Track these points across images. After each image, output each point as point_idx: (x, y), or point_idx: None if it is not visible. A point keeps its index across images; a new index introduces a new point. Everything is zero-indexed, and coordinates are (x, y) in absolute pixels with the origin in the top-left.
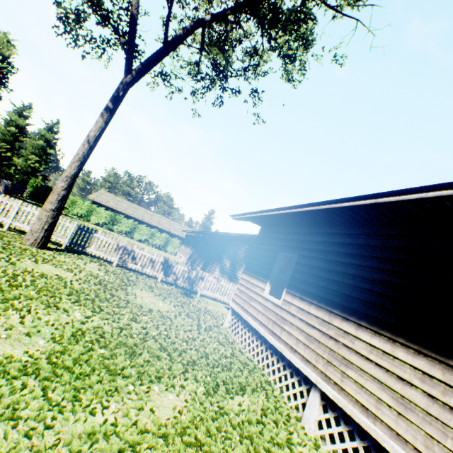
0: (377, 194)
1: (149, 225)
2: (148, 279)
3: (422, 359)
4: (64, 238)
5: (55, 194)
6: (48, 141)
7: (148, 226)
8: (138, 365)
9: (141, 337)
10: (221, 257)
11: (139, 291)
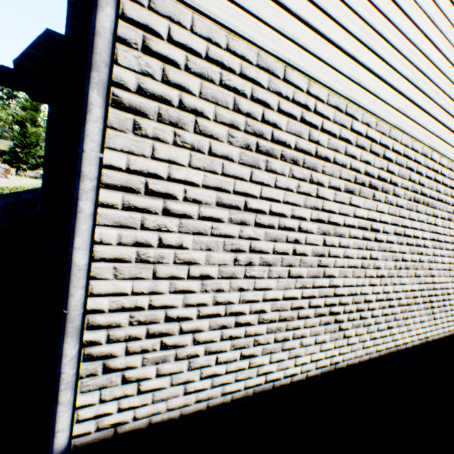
0: None
1: None
2: None
3: None
4: None
5: None
6: None
7: None
8: None
9: None
10: None
11: None
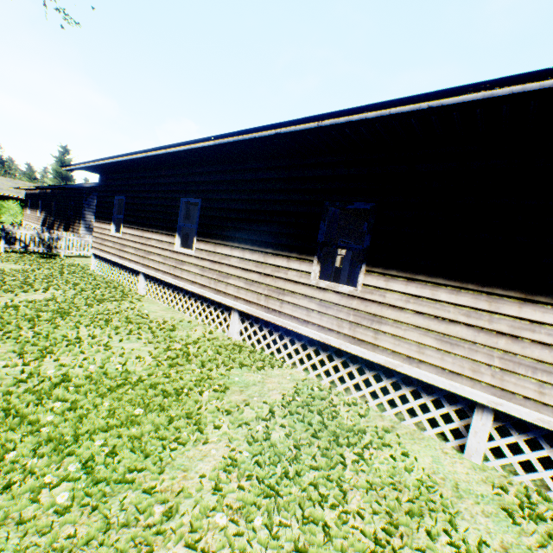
0: (128, 154)
1: None
2: None
3: (169, 237)
4: None
5: None
6: None
7: None
8: (4, 289)
9: None
10: (83, 214)
11: None
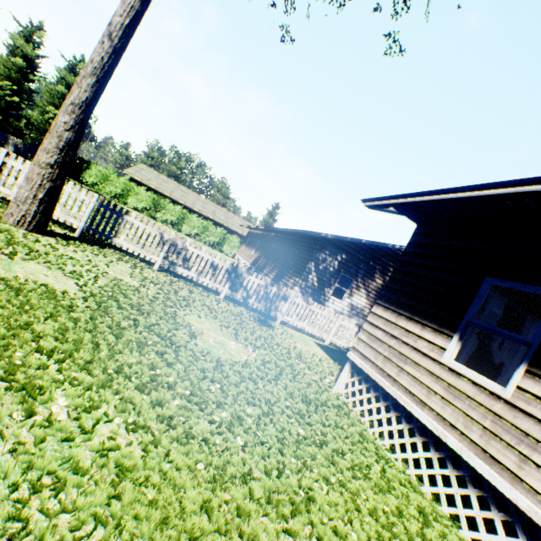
0: None
1: (201, 216)
2: (207, 295)
3: None
4: (78, 219)
5: (53, 136)
6: (70, 87)
7: (199, 217)
8: None
9: (215, 474)
10: (306, 267)
11: (196, 319)
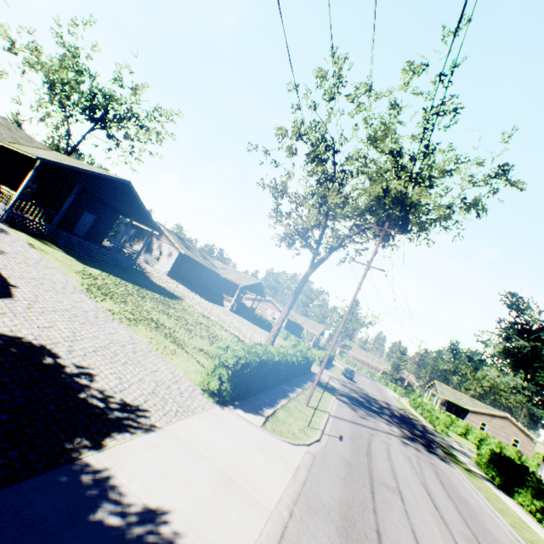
0: None
1: None
2: None
3: None
4: None
5: None
6: None
7: None
8: None
9: None
10: None
11: None
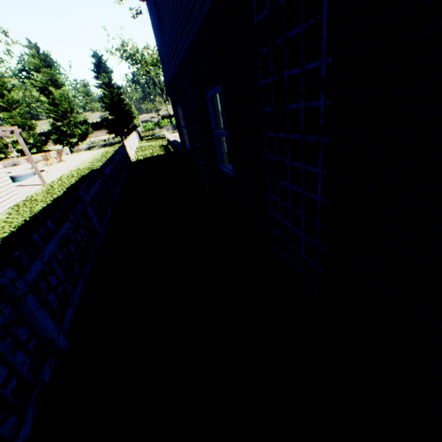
0: None
1: None
2: None
3: None
4: None
5: None
6: None
7: None
8: None
9: None
10: None
11: None
